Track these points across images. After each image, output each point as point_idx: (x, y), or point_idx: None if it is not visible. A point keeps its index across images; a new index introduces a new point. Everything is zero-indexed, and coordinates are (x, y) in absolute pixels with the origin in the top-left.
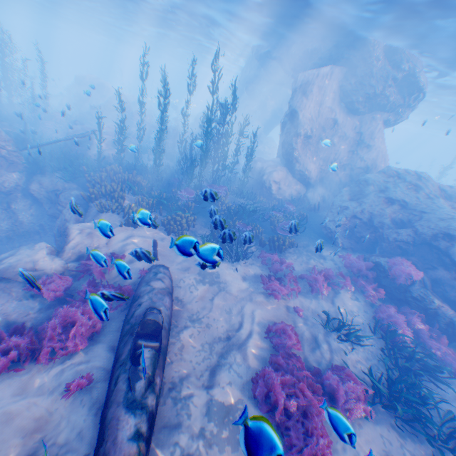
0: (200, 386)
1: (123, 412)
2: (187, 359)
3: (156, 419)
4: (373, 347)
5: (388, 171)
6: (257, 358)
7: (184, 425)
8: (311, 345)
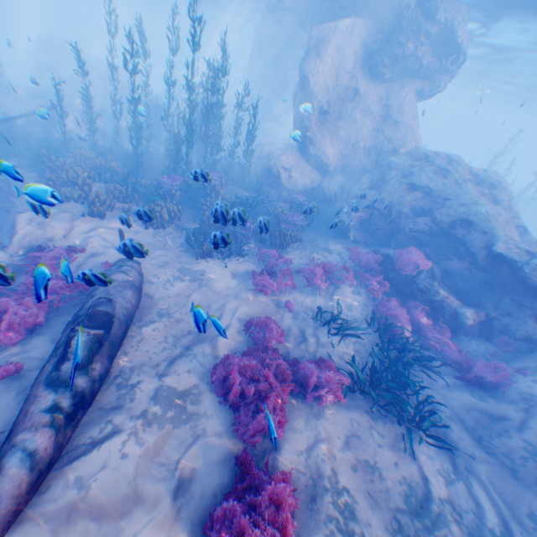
0: (153, 375)
1: (43, 390)
2: (144, 351)
3: (93, 402)
4: (368, 341)
5: (415, 153)
6: (230, 350)
7: (124, 407)
8: (296, 340)
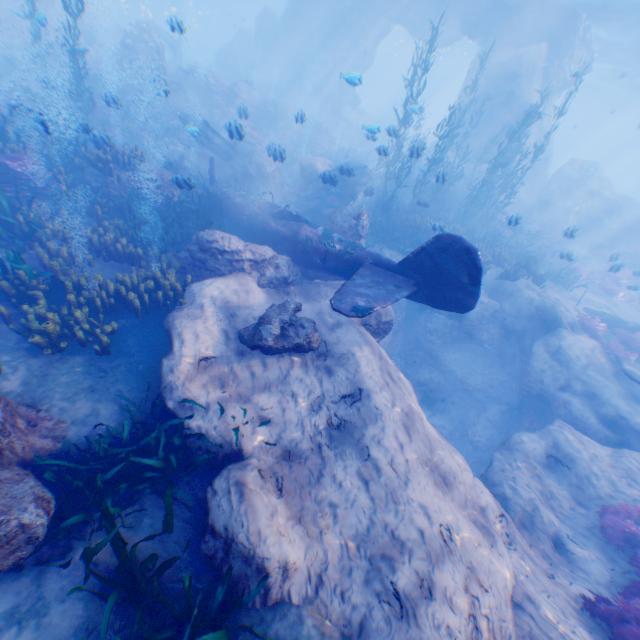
0: None
1: None
2: None
3: None
4: None
5: (575, 164)
6: None
7: None
8: None
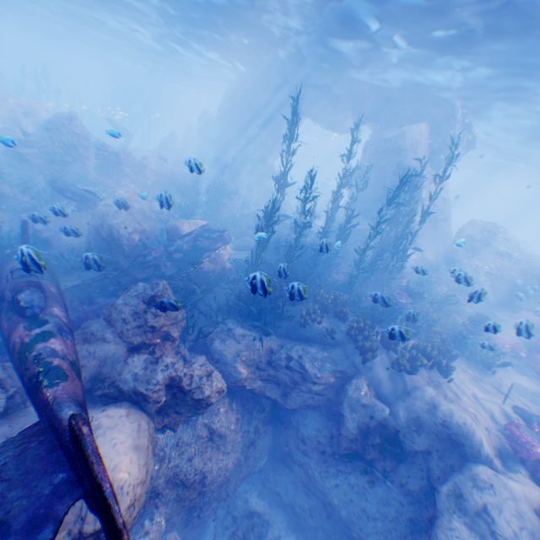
0: None
1: None
2: None
3: None
4: None
5: (476, 224)
6: None
7: None
8: None
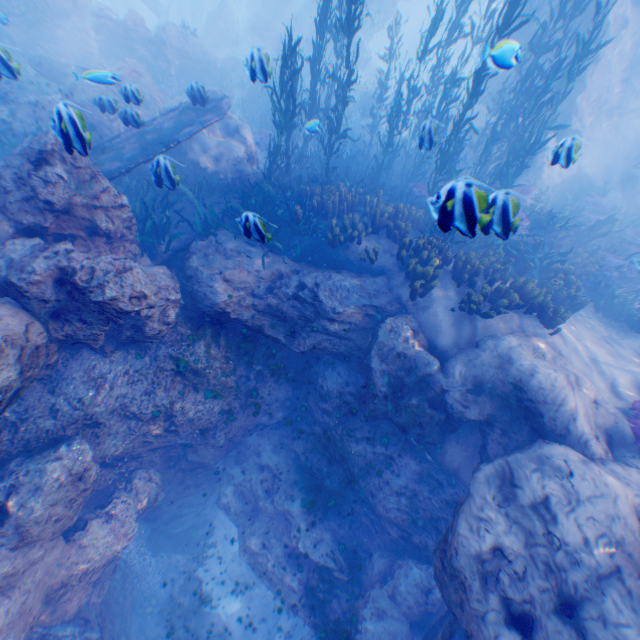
0: None
1: None
2: None
3: None
4: None
5: None
6: None
7: None
8: None
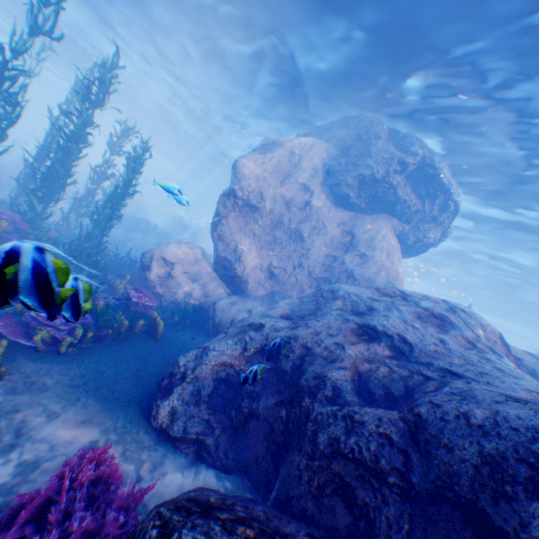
0: None
1: None
2: None
3: None
4: None
5: (387, 286)
6: None
7: None
8: None
